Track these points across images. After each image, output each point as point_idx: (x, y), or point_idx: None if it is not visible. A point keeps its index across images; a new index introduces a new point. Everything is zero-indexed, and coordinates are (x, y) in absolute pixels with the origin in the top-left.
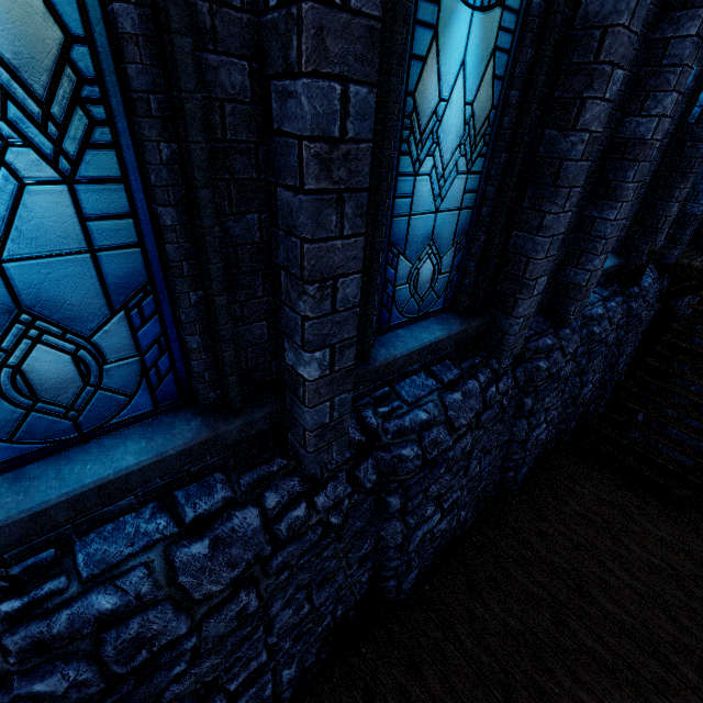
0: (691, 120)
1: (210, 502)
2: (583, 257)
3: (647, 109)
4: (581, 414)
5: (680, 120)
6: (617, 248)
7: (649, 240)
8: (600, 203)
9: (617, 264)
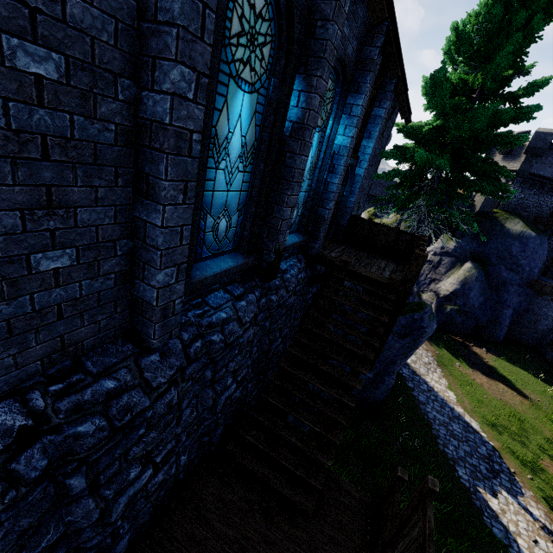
0: (287, 132)
1: None
2: (147, 269)
3: (158, 82)
4: (235, 411)
5: (272, 129)
6: (245, 247)
7: (274, 239)
8: (145, 203)
9: (244, 263)
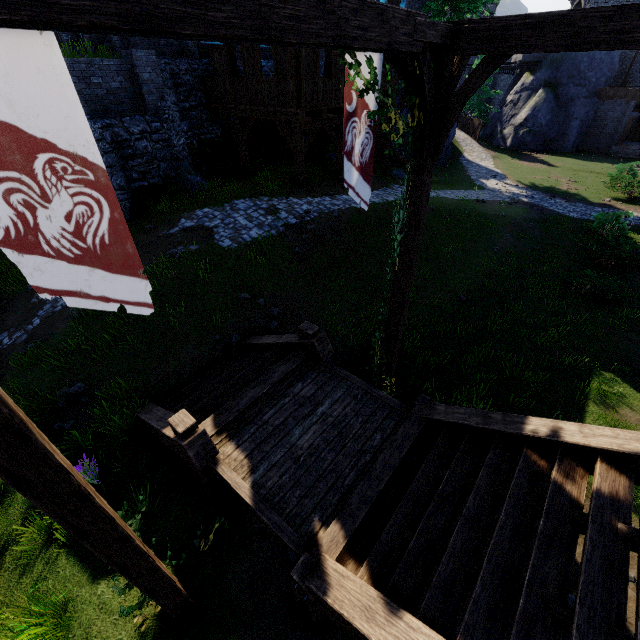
0: None
1: (270, 62)
2: None
3: None
4: None
5: None
6: None
7: None
8: None
9: None
